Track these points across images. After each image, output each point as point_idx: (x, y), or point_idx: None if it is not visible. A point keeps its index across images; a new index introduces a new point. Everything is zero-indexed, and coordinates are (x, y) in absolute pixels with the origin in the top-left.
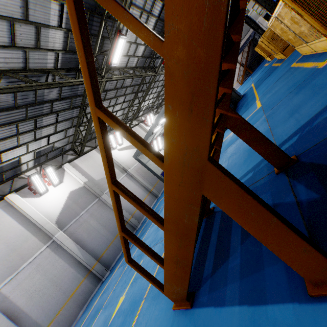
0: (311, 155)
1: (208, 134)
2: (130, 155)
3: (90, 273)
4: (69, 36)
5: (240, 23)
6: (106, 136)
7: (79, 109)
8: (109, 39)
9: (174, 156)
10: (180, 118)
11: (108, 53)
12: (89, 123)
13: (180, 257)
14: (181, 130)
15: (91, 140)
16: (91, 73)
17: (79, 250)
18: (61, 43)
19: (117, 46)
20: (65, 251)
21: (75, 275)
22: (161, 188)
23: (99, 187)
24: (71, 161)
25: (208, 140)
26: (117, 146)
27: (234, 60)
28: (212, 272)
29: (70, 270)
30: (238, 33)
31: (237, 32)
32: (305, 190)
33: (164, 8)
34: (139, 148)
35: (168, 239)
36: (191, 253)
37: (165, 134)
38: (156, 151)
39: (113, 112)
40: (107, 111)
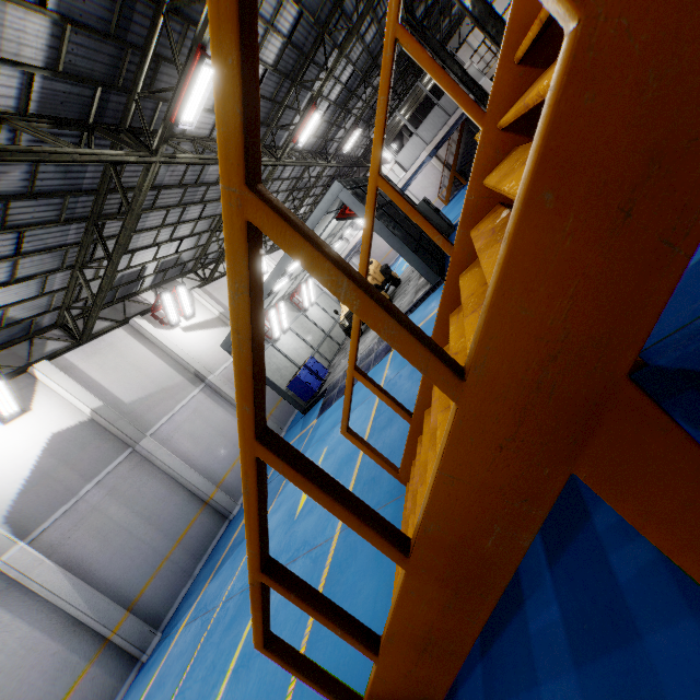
0: (675, 353)
1: (662, 296)
2: (213, 341)
3: (108, 646)
4: (67, 36)
5: (556, 42)
6: (258, 291)
7: (85, 224)
8: (172, 63)
9: (513, 360)
10: (575, 240)
11: (170, 97)
12: (112, 263)
13: (438, 633)
14: (564, 279)
15: (112, 303)
16: (247, 60)
17: (78, 589)
18: (41, 49)
19: (196, 82)
20: (33, 595)
21: (63, 658)
22: (287, 417)
23: (135, 420)
24: (56, 356)
25: (654, 315)
26: (180, 320)
27: (532, 128)
28: (484, 643)
29: (49, 647)
30: (548, 65)
31: (547, 63)
32: (689, 432)
33: (301, 20)
34: (387, 334)
35: (414, 590)
36: (480, 625)
37: (501, 289)
38: (433, 343)
39: (173, 240)
40: (279, 205)
